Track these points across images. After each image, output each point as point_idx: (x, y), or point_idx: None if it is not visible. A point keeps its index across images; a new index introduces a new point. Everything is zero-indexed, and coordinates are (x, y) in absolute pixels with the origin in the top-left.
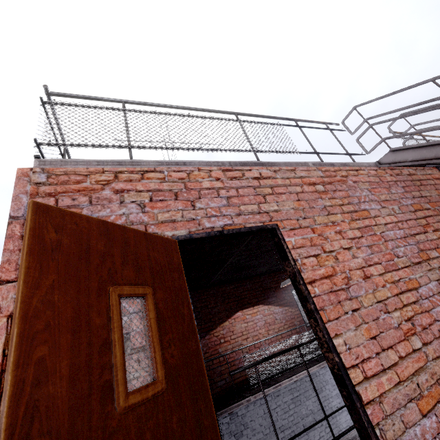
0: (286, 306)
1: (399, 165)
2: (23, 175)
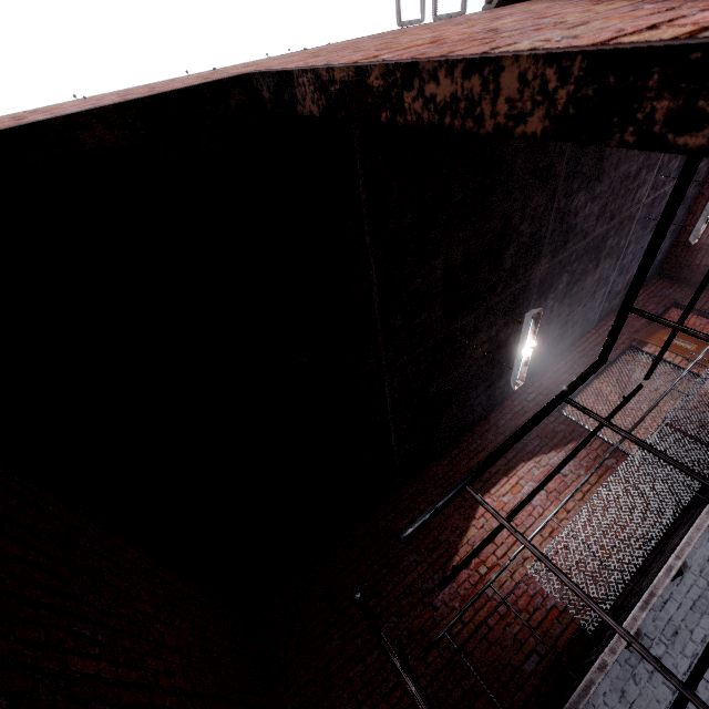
0: (567, 443)
1: None
2: None
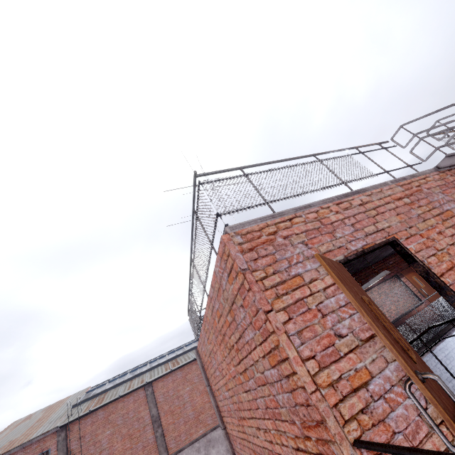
0: None
1: None
2: (228, 240)
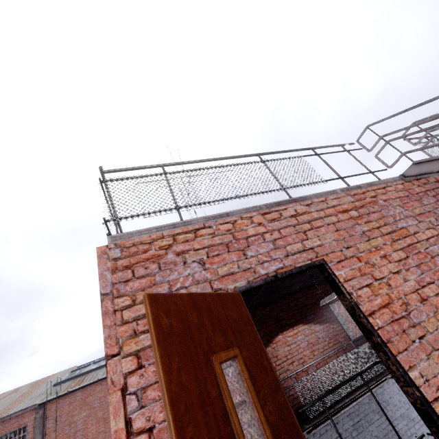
0: (326, 322)
1: (426, 176)
2: (102, 253)
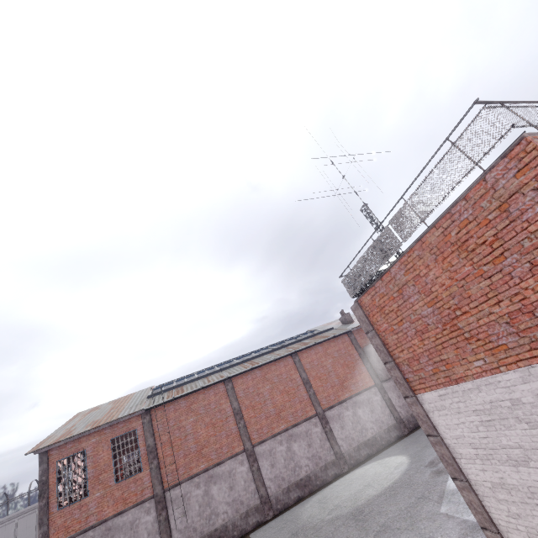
0: None
1: None
2: (531, 140)
